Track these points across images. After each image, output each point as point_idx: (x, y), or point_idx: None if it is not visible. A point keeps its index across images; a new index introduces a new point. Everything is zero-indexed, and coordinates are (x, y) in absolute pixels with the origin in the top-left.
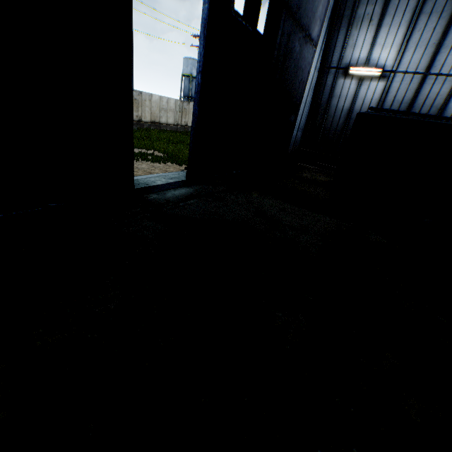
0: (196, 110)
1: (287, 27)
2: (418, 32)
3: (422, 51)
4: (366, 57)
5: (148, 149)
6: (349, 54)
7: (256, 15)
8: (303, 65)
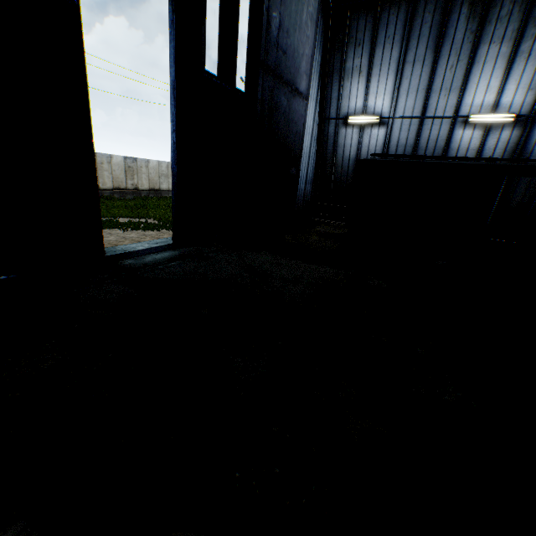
0: (175, 168)
1: (267, 83)
2: (406, 79)
3: (414, 97)
4: (362, 106)
5: (142, 217)
6: (346, 104)
7: (233, 74)
8: (295, 117)
